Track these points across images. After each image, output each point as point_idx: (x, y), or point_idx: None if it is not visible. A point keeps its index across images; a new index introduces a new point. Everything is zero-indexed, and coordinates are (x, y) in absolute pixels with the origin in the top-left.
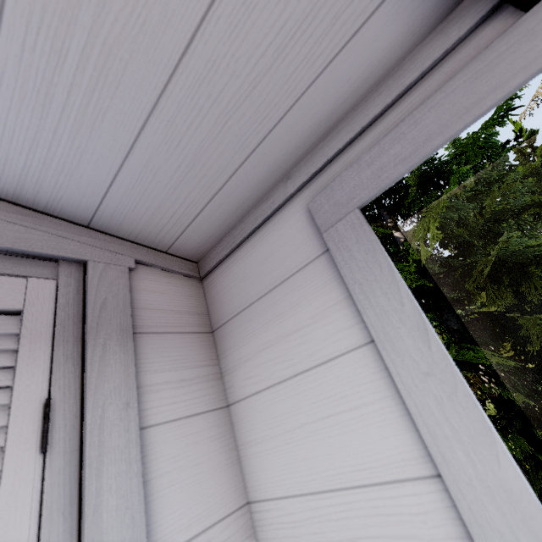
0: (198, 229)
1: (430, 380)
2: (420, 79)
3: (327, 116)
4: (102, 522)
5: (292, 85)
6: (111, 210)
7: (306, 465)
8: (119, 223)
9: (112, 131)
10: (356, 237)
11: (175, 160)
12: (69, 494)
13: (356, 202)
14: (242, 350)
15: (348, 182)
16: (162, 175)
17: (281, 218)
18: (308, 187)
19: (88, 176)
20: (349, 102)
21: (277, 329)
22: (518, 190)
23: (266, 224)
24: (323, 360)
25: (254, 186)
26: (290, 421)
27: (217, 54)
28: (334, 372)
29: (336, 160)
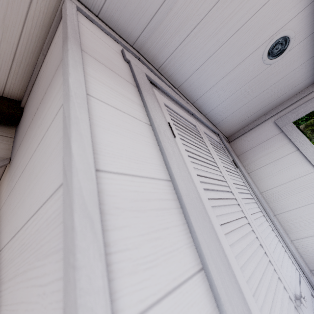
0: (235, 127)
1: (313, 154)
2: (306, 95)
3: (281, 101)
4: (249, 181)
5: (278, 95)
6: (223, 121)
7: (280, 179)
8: (221, 125)
9: (240, 104)
10: (292, 128)
11: (246, 110)
12: (243, 176)
13: (291, 121)
14: (252, 159)
15: (288, 116)
16: (240, 113)
17: (263, 125)
18: (273, 117)
19: (227, 113)
20: (287, 98)
21: (265, 152)
22: (303, 118)
23: (257, 126)
24: (283, 156)
25: (256, 116)
26: (273, 171)
27: (269, 91)
28: (287, 158)
29: (282, 111)
